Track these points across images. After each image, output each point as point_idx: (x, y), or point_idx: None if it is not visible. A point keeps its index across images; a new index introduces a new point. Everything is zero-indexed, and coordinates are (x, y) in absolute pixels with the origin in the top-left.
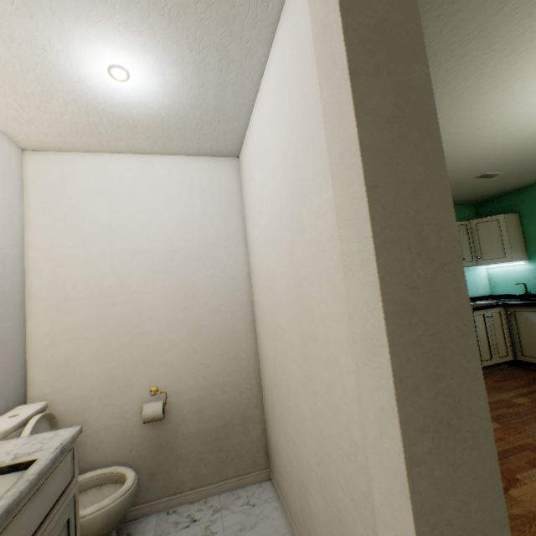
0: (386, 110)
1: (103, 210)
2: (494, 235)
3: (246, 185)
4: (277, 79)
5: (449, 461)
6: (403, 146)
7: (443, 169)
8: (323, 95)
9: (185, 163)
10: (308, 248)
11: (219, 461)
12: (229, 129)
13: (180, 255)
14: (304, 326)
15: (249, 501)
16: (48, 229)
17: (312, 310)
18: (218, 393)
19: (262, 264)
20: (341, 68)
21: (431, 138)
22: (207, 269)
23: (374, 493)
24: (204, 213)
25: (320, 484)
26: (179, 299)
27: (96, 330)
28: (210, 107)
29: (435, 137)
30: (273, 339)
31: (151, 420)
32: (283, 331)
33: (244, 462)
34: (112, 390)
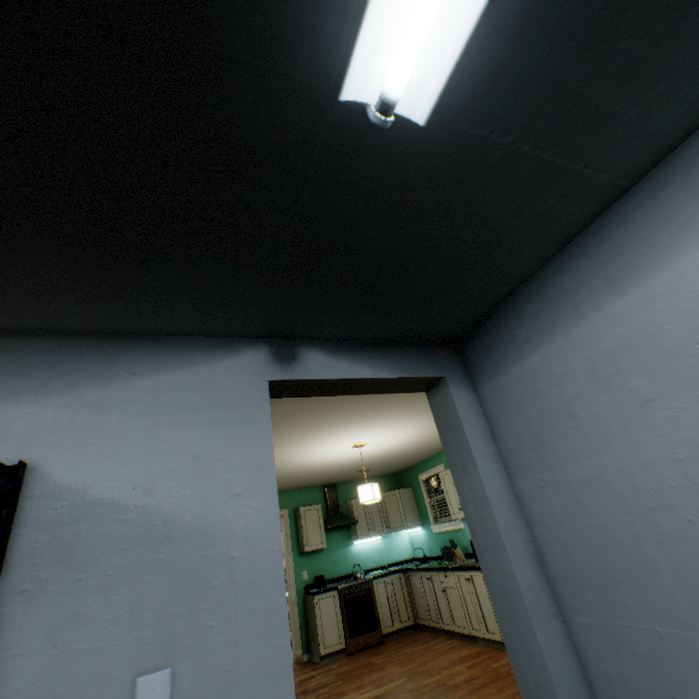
0: None
1: None
2: (395, 506)
3: None
4: None
5: None
6: None
7: None
8: None
9: None
10: None
11: None
12: None
13: None
14: None
15: None
16: None
17: None
18: None
19: None
20: None
21: None
22: None
23: None
24: None
25: None
26: None
27: None
28: None
29: None
30: None
31: None
32: None
33: None
34: None
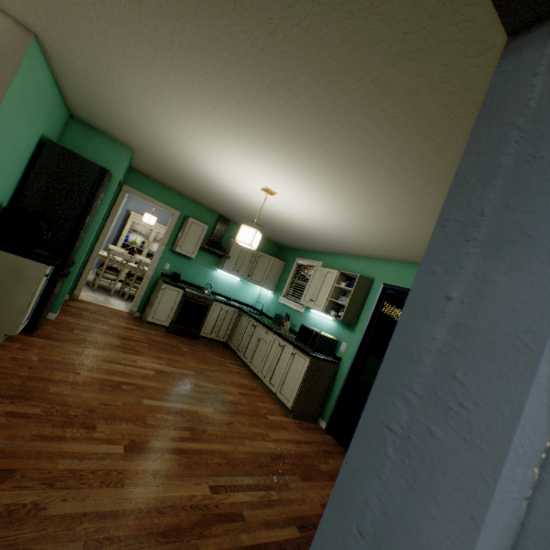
0: None
1: None
2: (264, 267)
3: None
4: None
5: None
6: None
7: None
8: None
9: None
10: None
11: None
12: None
13: None
14: None
15: None
16: None
17: None
18: None
19: None
20: None
21: None
22: None
23: None
24: None
25: None
26: None
27: None
28: None
29: None
30: None
31: None
32: None
33: None
34: None
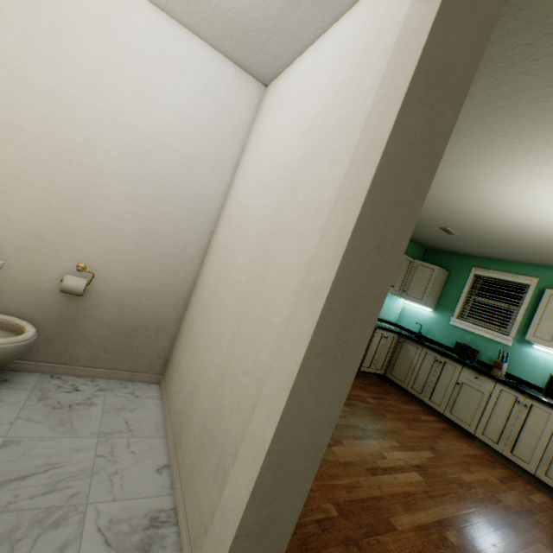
0: (414, 135)
1: (98, 52)
2: (424, 280)
3: (261, 120)
4: (347, 39)
5: (323, 378)
6: (409, 168)
7: (423, 200)
8: (380, 91)
9: (211, 58)
10: (296, 208)
11: (120, 353)
12: (275, 53)
13: (164, 151)
14: (259, 269)
15: (134, 392)
16: (20, 32)
17: (274, 259)
18: (144, 297)
19: (242, 203)
20: (404, 80)
21: (428, 174)
22: (185, 180)
23: (266, 386)
24: (207, 123)
25: (212, 389)
26: (144, 194)
27: (40, 179)
28: (269, 18)
29: (431, 174)
30: (221, 272)
31: (69, 291)
32: (235, 268)
33: (143, 363)
34: (36, 247)
